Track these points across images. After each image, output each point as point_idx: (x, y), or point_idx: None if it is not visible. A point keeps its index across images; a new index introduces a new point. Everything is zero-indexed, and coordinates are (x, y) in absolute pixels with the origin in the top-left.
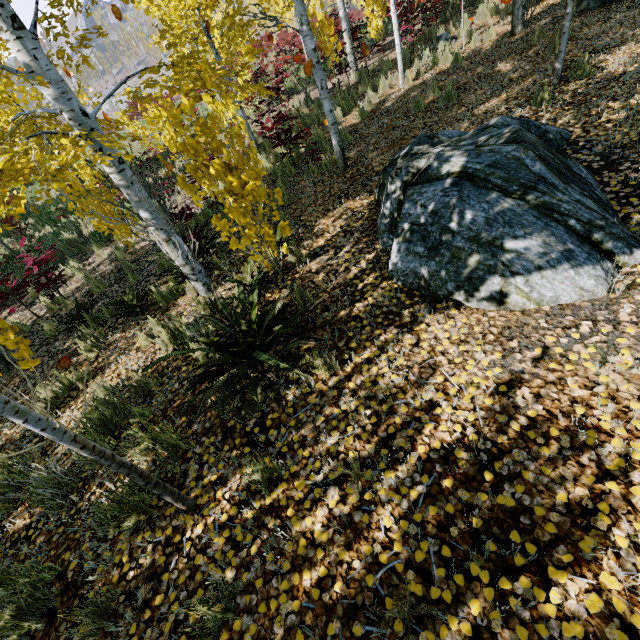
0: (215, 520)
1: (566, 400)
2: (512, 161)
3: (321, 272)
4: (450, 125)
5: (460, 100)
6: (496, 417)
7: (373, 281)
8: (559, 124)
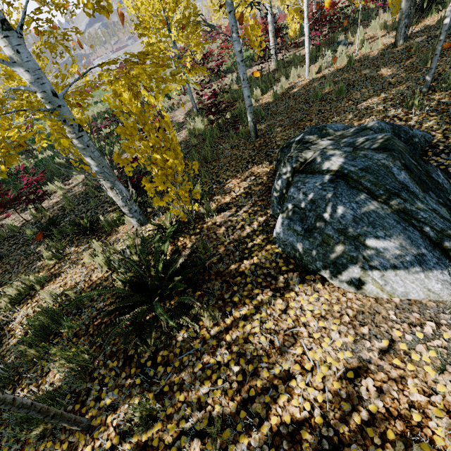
0: (101, 445)
1: (405, 402)
2: (381, 168)
3: (223, 226)
4: (338, 114)
5: (348, 95)
6: (341, 404)
7: (260, 242)
8: (424, 127)
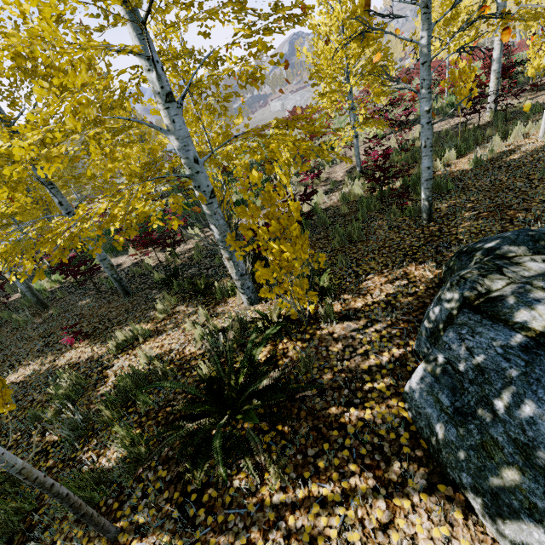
0: None
1: None
2: None
3: (340, 342)
4: None
5: None
6: None
7: (383, 389)
8: None
